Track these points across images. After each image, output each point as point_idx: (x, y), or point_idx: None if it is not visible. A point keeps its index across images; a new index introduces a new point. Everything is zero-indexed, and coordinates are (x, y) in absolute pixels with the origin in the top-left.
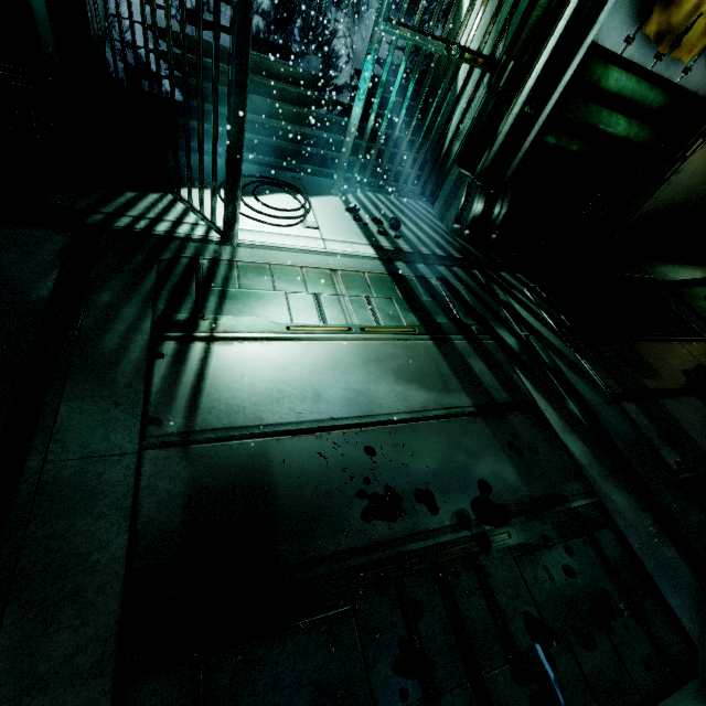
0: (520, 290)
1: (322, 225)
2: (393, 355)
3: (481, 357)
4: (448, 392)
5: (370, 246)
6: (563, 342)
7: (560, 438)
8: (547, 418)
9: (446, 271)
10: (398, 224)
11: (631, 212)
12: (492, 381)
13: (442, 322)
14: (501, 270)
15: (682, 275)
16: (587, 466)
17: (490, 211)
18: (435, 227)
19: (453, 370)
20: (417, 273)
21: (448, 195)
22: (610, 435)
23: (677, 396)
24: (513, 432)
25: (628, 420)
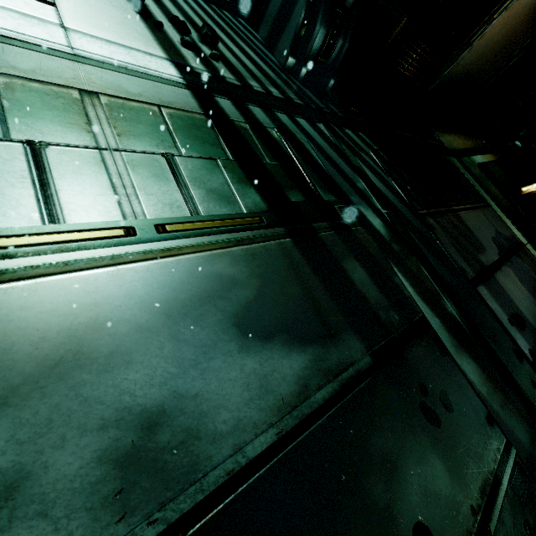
0: (367, 153)
1: (64, 1)
2: (230, 281)
3: (356, 256)
4: (331, 337)
5: (168, 62)
6: (418, 219)
7: (458, 364)
8: (439, 337)
9: (288, 121)
10: (214, 36)
11: (435, 78)
12: (377, 294)
13: (299, 201)
14: (344, 126)
15: (461, 144)
16: (488, 397)
17: (333, 41)
18: (264, 57)
19: (329, 288)
20: (251, 118)
21: (280, 9)
22: (485, 337)
23: (500, 268)
24: (420, 383)
25: (488, 310)
